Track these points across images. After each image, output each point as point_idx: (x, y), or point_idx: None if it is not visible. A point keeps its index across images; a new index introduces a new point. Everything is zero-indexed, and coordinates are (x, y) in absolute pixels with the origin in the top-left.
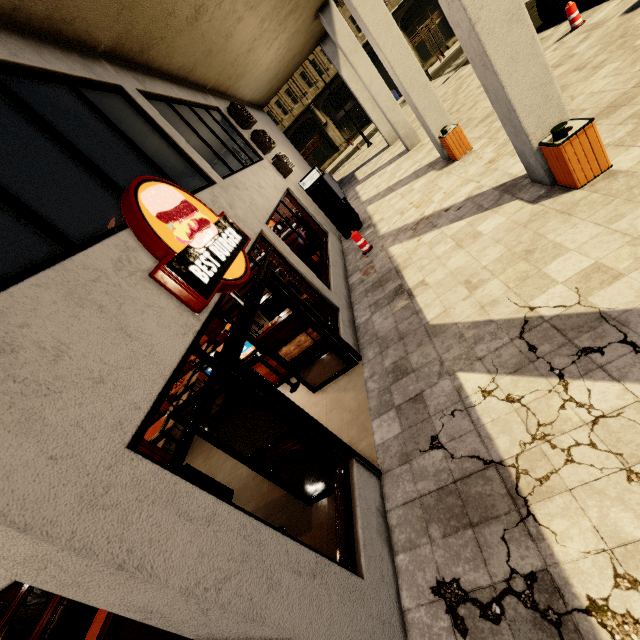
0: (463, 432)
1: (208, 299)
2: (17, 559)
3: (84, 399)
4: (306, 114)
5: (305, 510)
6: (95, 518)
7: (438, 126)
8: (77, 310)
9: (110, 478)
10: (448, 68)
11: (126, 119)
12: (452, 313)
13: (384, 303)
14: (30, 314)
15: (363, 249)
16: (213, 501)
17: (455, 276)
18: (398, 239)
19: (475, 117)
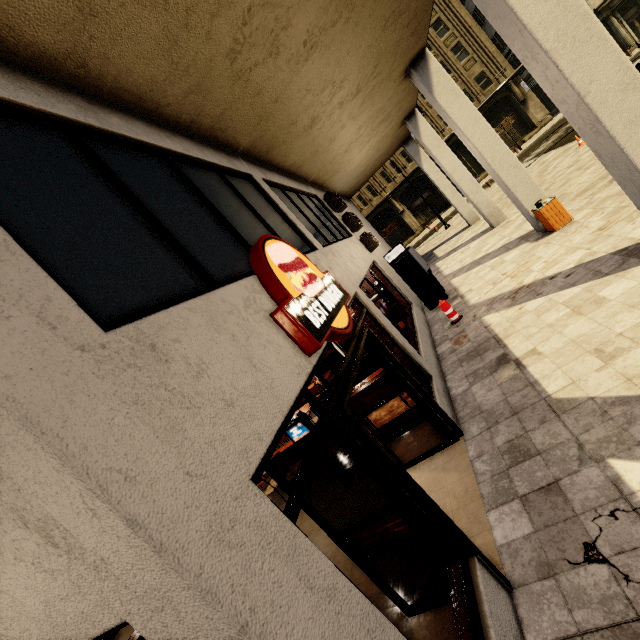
0: (637, 543)
1: (320, 342)
2: (138, 590)
3: (217, 419)
4: (384, 204)
5: (402, 622)
6: (221, 556)
7: (531, 200)
8: (215, 335)
9: (236, 511)
10: (527, 157)
11: (253, 197)
12: (583, 386)
13: (485, 373)
14: (182, 332)
15: (452, 318)
16: (332, 570)
17: (578, 344)
18: (493, 308)
19: (570, 192)
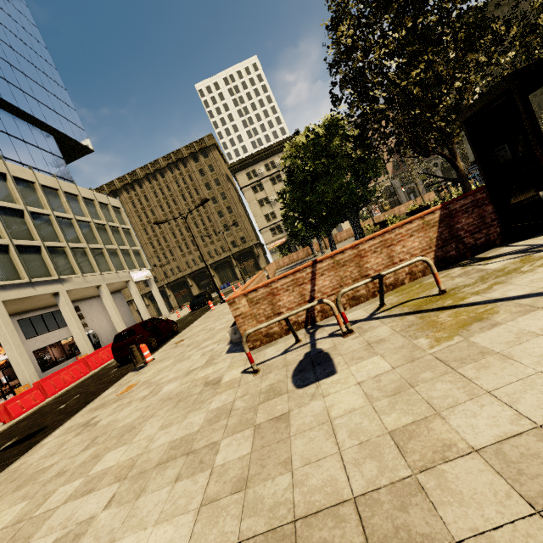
0: None
1: None
2: None
3: None
4: (183, 278)
5: None
6: None
7: None
8: None
9: None
10: (226, 290)
11: None
12: None
13: None
14: None
15: None
16: None
17: None
18: None
19: None
